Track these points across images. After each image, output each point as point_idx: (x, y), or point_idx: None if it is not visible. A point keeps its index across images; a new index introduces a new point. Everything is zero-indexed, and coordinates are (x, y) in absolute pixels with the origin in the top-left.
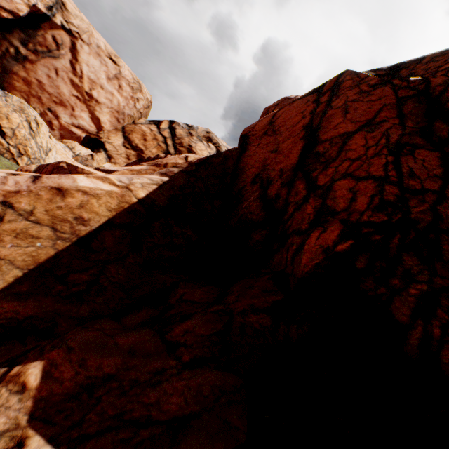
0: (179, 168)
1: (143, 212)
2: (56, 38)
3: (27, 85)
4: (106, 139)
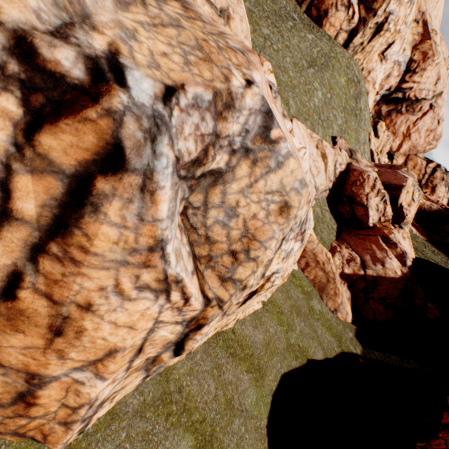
0: (436, 205)
1: (422, 210)
2: (421, 107)
3: (389, 122)
4: (396, 157)
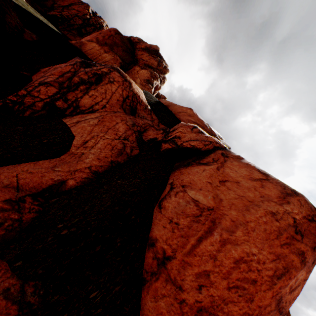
0: None
1: None
2: None
3: None
4: None
